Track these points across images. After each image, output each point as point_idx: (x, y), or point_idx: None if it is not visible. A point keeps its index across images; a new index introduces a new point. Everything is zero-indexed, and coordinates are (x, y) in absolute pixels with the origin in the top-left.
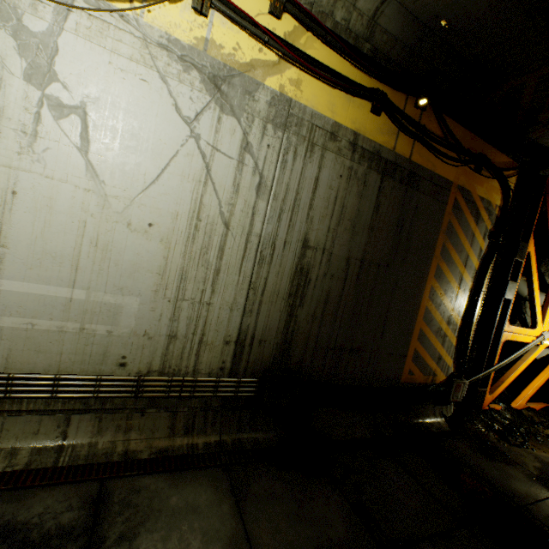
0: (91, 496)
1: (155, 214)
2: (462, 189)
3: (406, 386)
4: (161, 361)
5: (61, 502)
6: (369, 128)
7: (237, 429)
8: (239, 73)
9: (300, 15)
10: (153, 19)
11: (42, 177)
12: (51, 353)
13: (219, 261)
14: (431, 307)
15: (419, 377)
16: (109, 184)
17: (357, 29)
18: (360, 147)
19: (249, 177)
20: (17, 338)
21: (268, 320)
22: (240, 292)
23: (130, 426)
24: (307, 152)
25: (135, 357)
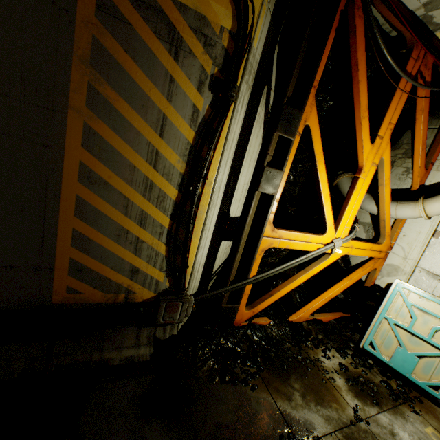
0: None
1: None
2: None
3: (69, 308)
4: None
5: None
6: None
7: None
8: None
9: None
10: None
11: None
12: None
13: None
14: (91, 198)
15: (95, 296)
16: None
17: None
18: None
19: None
20: None
21: None
22: None
23: None
24: None
25: None
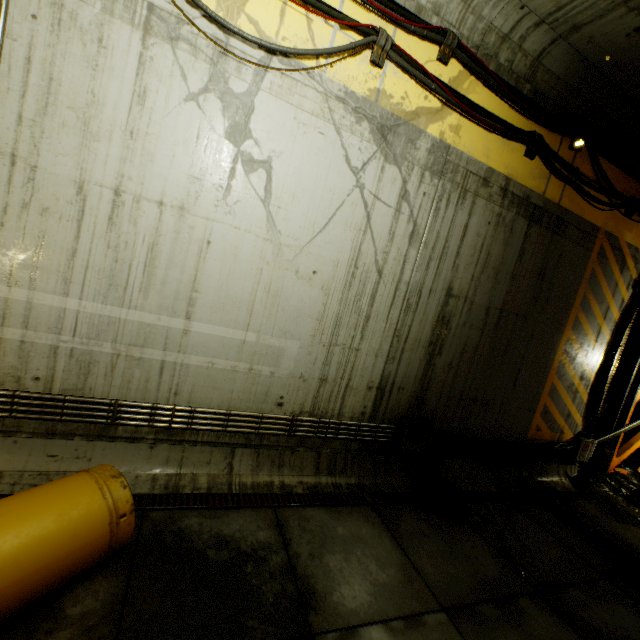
0: (271, 520)
1: (319, 262)
2: (610, 235)
3: (531, 442)
4: (312, 403)
5: (250, 522)
6: (521, 172)
7: (372, 473)
8: (404, 122)
9: (467, 60)
10: (334, 73)
11: (231, 228)
12: (224, 391)
13: (369, 308)
14: (564, 361)
15: (545, 434)
16: (284, 234)
17: (519, 70)
18: (510, 193)
19: (403, 225)
20: (200, 375)
21: (407, 368)
22: (385, 339)
23: (282, 463)
24: (459, 199)
25: (290, 398)
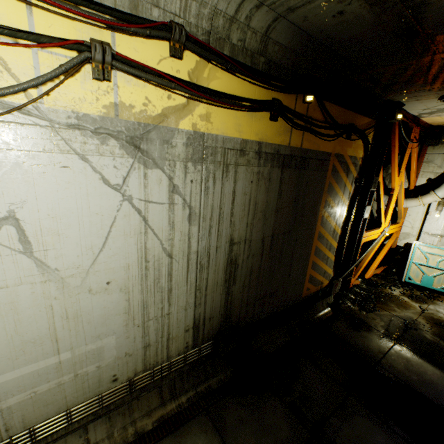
0: None
1: (110, 273)
2: (338, 155)
3: (305, 298)
4: (143, 364)
5: None
6: (269, 134)
7: (204, 376)
8: (154, 126)
9: (200, 50)
10: (55, 100)
11: None
12: (57, 401)
13: (169, 283)
14: (319, 245)
15: (313, 289)
16: (62, 269)
17: (252, 46)
18: (264, 153)
19: (180, 212)
20: (25, 406)
21: (212, 303)
22: (190, 296)
23: (132, 410)
24: (223, 173)
25: (122, 371)
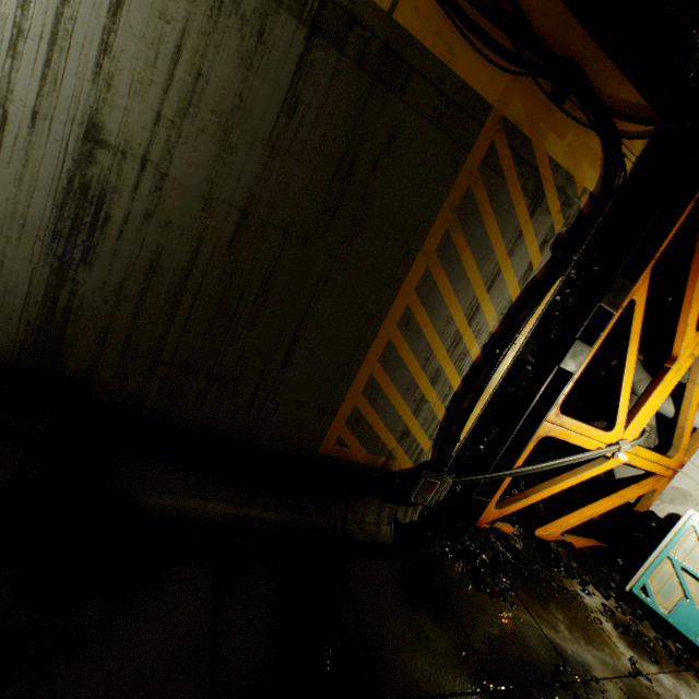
0: None
1: None
2: (514, 129)
3: (329, 461)
4: None
5: None
6: None
7: None
8: None
9: None
10: None
11: None
12: None
13: None
14: (400, 344)
15: (358, 454)
16: None
17: None
18: None
19: None
20: None
21: (1, 272)
22: None
23: None
24: None
25: None
